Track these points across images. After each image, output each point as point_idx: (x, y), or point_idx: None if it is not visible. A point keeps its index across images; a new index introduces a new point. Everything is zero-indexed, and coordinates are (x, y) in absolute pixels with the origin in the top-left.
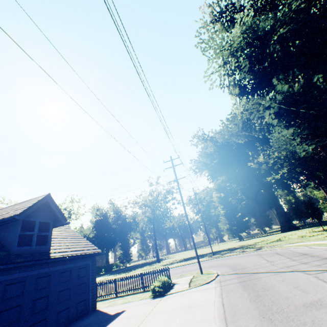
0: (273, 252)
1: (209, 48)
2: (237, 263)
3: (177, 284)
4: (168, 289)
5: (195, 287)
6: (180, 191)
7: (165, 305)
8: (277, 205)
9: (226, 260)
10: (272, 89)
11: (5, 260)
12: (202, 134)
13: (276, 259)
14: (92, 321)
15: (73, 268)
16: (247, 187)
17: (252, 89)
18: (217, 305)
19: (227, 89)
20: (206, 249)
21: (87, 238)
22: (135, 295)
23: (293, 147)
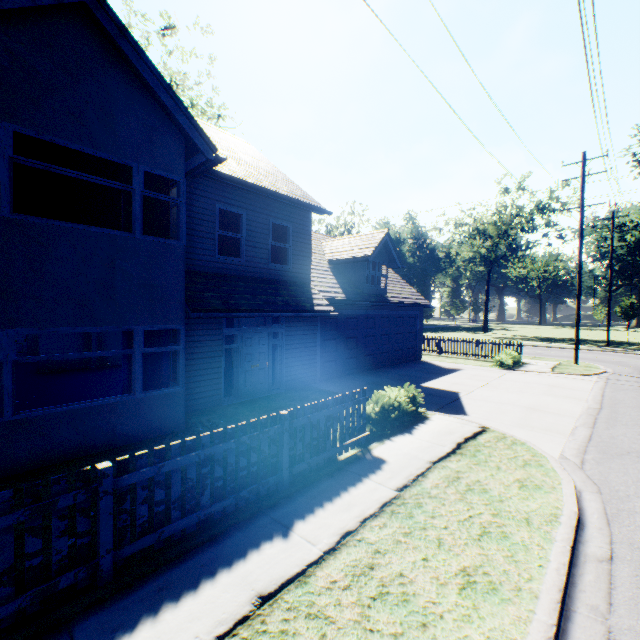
0: None
1: None
2: None
3: (531, 365)
4: (517, 366)
5: (562, 374)
6: (580, 231)
7: (516, 377)
8: None
9: (633, 360)
10: None
11: (364, 298)
12: None
13: None
14: (427, 367)
15: (404, 316)
16: None
17: None
18: (593, 394)
19: None
20: (591, 333)
21: None
22: (467, 360)
23: None
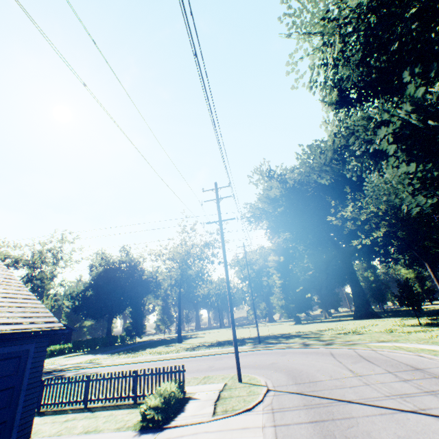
0: (356, 354)
1: (301, 26)
2: (300, 368)
3: (193, 402)
4: (174, 413)
5: (225, 418)
6: (222, 240)
7: None
8: (354, 282)
9: (280, 357)
10: (390, 101)
11: None
12: (266, 169)
13: (368, 372)
14: None
15: None
16: (317, 252)
17: (358, 97)
18: None
19: (321, 90)
20: (249, 330)
21: (82, 297)
22: (115, 413)
23: (398, 201)
